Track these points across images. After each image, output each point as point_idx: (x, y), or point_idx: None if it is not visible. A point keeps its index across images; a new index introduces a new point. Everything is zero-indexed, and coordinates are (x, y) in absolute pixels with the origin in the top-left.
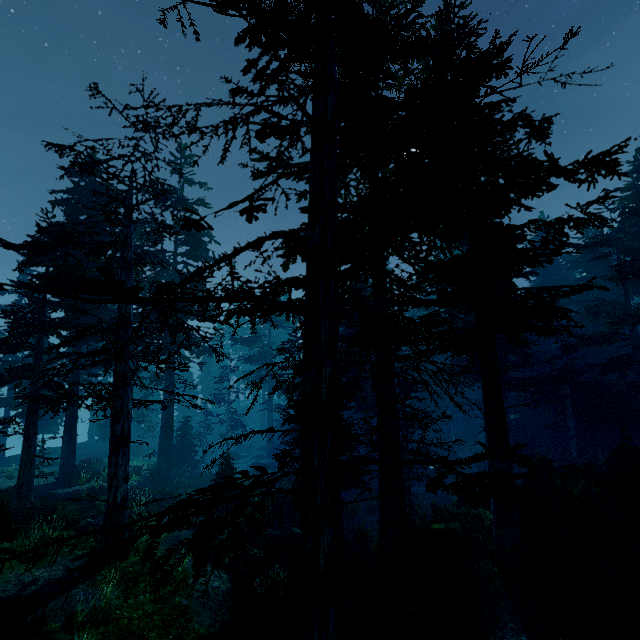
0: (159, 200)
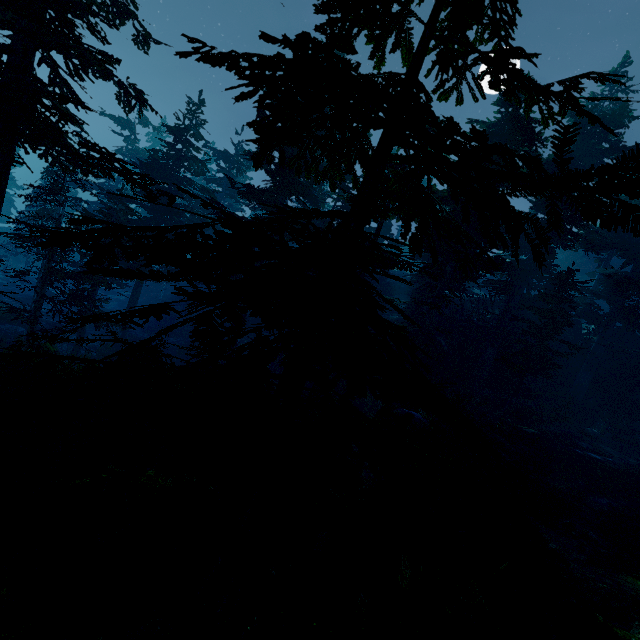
0: None
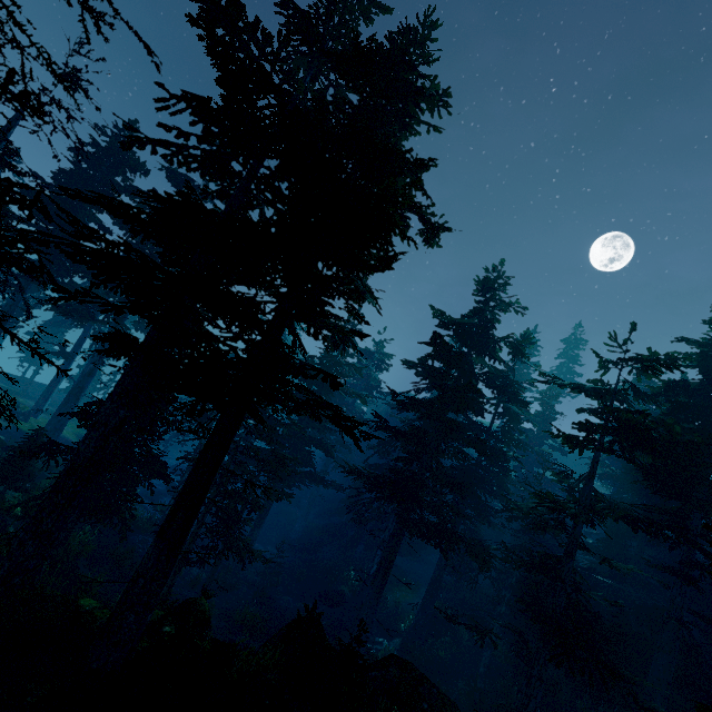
0: (175, 181)
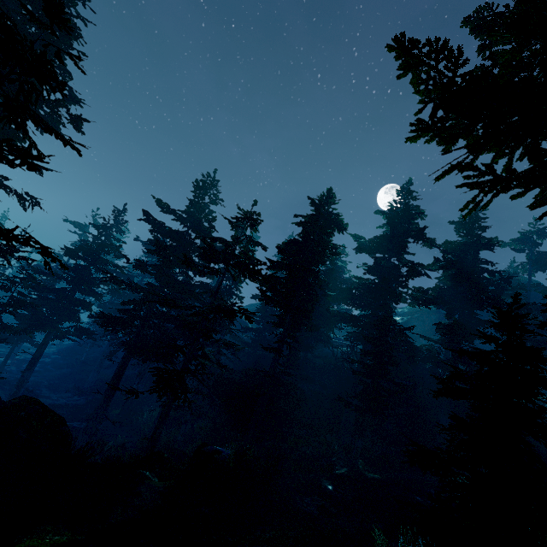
0: None
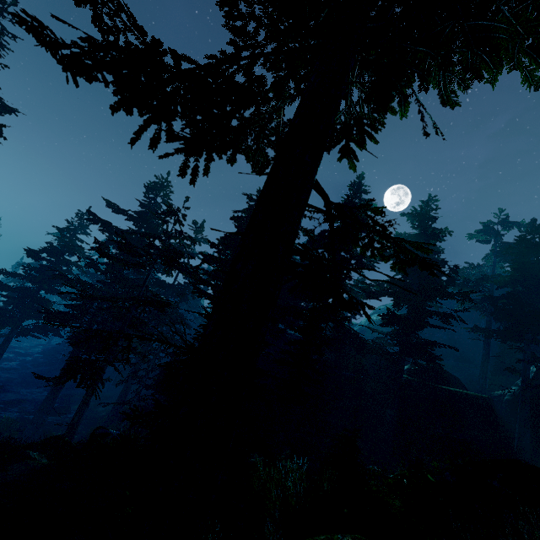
0: None
